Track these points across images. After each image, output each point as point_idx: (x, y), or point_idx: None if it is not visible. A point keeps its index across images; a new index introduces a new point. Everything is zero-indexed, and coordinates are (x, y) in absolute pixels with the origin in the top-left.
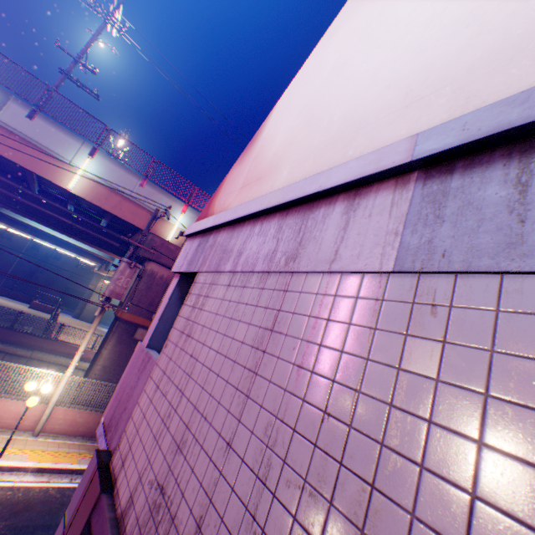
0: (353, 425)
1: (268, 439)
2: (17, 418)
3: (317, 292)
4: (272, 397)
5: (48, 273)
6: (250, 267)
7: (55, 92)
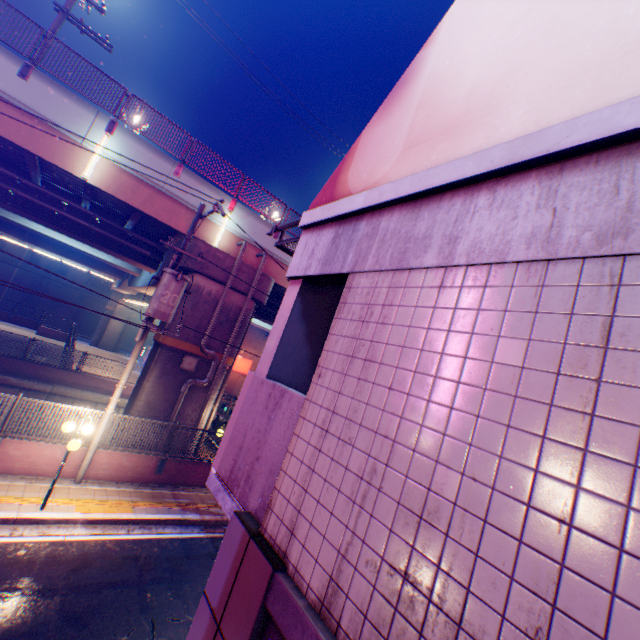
0: None
1: None
2: (53, 464)
3: None
4: None
5: (54, 292)
6: (491, 256)
7: (53, 38)
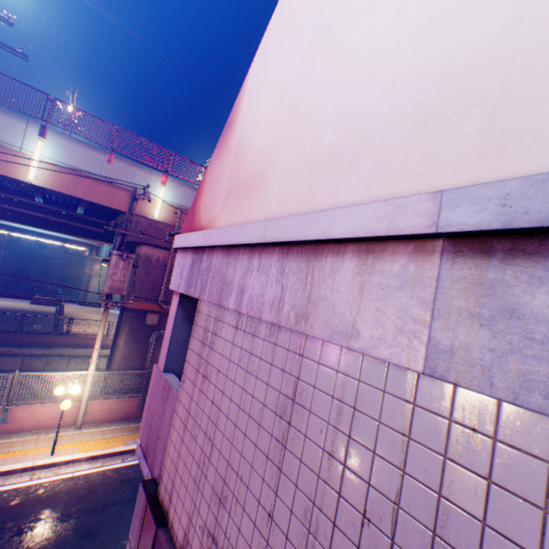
0: (395, 541)
1: (309, 524)
2: (56, 418)
3: (337, 369)
4: (306, 480)
5: (39, 265)
6: (256, 312)
7: None
